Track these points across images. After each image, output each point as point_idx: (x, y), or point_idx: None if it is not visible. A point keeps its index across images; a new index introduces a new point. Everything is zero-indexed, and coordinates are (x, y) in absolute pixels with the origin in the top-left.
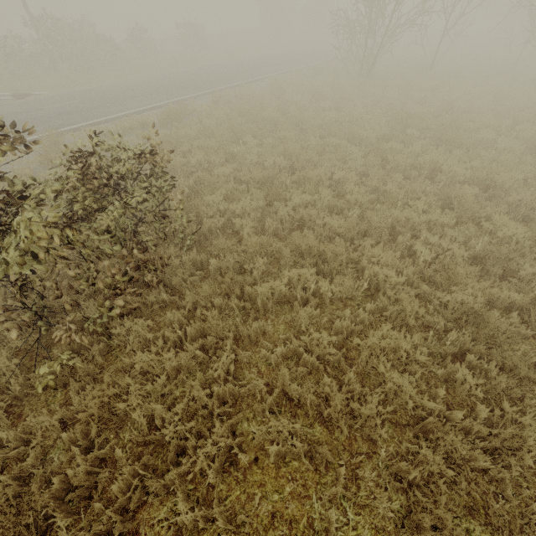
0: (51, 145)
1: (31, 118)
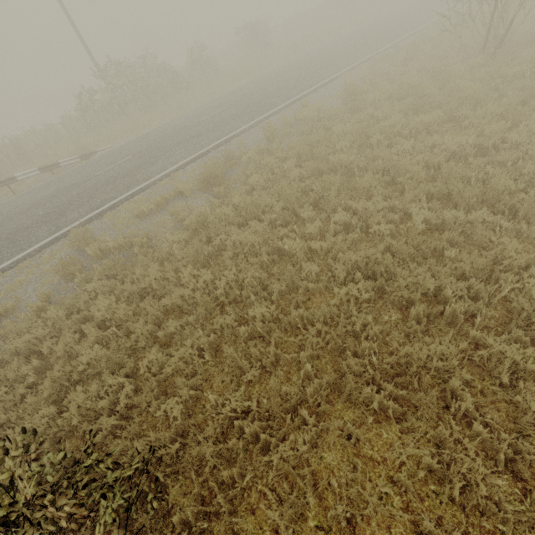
0: (78, 244)
1: (80, 193)
